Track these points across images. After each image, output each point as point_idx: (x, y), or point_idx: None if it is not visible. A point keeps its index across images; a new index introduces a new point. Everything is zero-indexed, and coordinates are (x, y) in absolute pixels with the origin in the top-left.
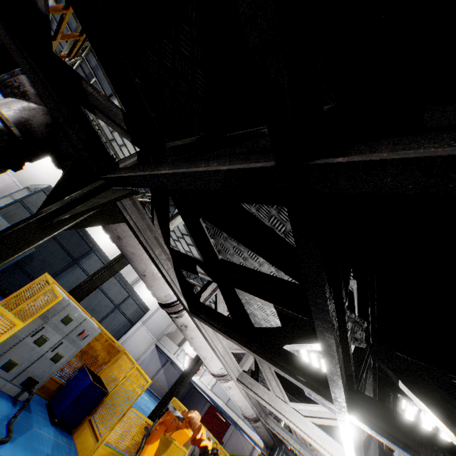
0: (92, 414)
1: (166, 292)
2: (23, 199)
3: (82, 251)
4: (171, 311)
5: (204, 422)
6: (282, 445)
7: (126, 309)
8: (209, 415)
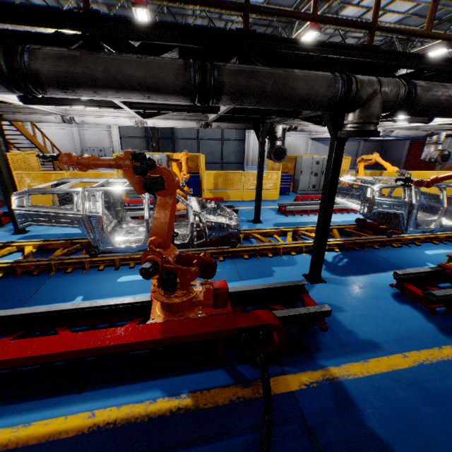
0: (202, 186)
1: (54, 118)
2: (120, 135)
3: (169, 131)
4: (70, 122)
5: (410, 157)
6: (264, 122)
7: (229, 136)
8: (414, 148)
